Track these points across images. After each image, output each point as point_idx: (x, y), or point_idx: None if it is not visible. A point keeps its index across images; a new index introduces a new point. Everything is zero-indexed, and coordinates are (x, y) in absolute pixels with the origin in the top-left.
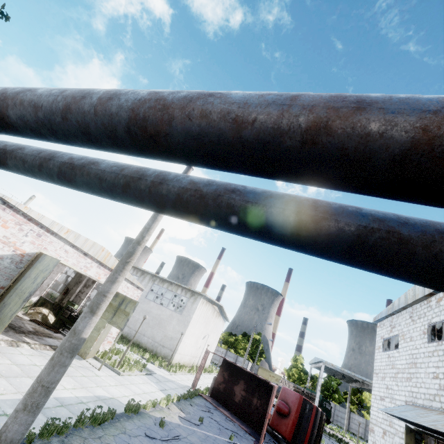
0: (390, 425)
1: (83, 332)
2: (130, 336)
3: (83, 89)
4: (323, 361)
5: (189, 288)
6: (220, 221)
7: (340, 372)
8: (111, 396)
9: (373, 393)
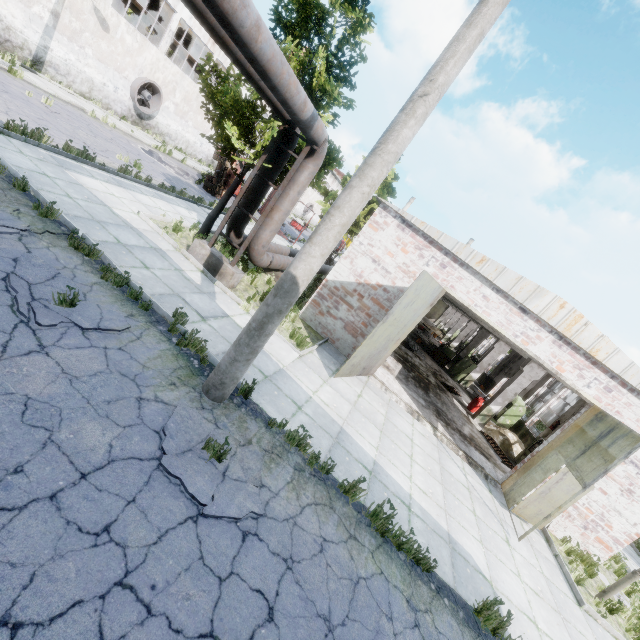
0: None
1: (292, 265)
2: None
3: None
4: None
5: None
6: None
7: None
8: (487, 574)
9: None
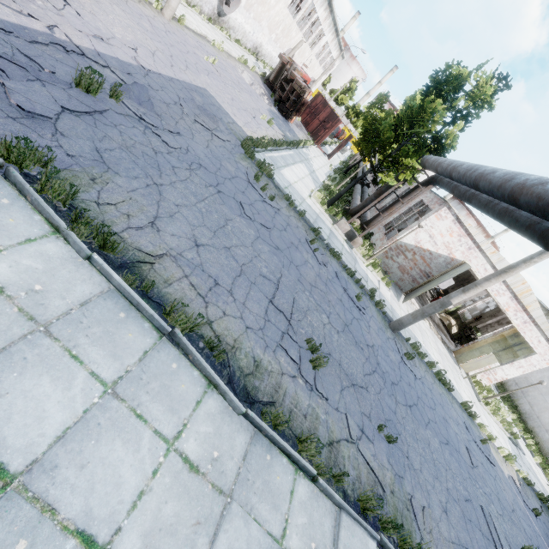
0: None
1: (452, 299)
2: (526, 416)
3: (474, 166)
4: None
5: None
6: (507, 224)
7: None
8: (458, 391)
9: None
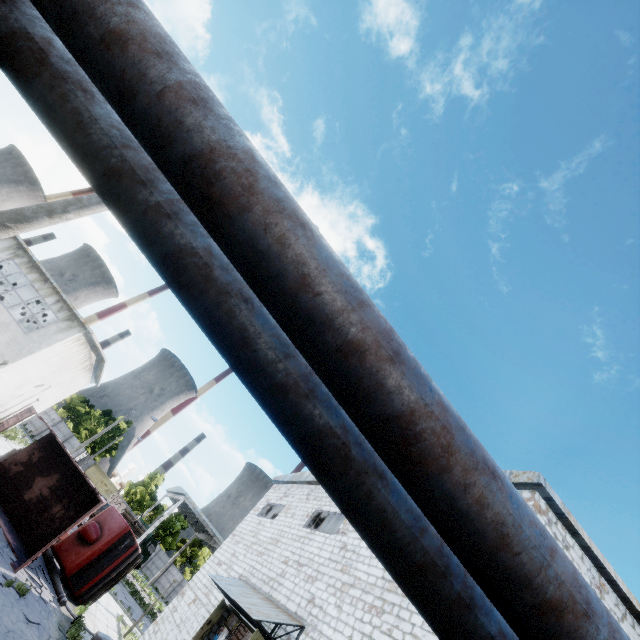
0: (207, 594)
1: None
2: None
3: (165, 35)
4: (187, 495)
5: (71, 307)
6: (207, 320)
7: (197, 516)
8: None
9: (215, 554)
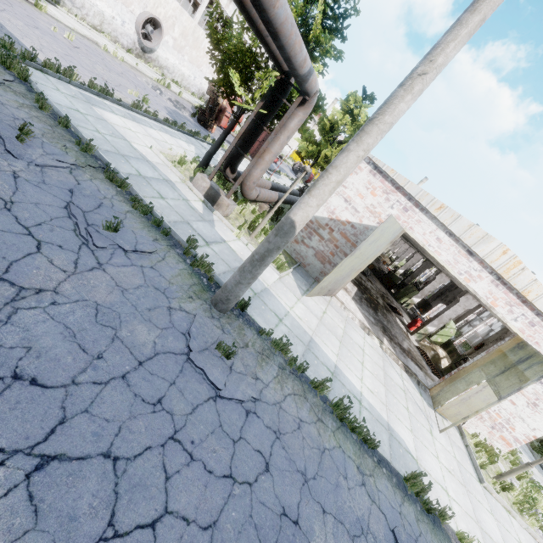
0: None
1: (292, 211)
2: None
3: None
4: None
5: None
6: None
7: None
8: (414, 454)
9: None
